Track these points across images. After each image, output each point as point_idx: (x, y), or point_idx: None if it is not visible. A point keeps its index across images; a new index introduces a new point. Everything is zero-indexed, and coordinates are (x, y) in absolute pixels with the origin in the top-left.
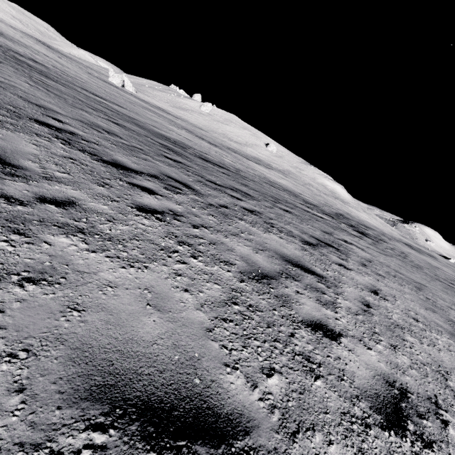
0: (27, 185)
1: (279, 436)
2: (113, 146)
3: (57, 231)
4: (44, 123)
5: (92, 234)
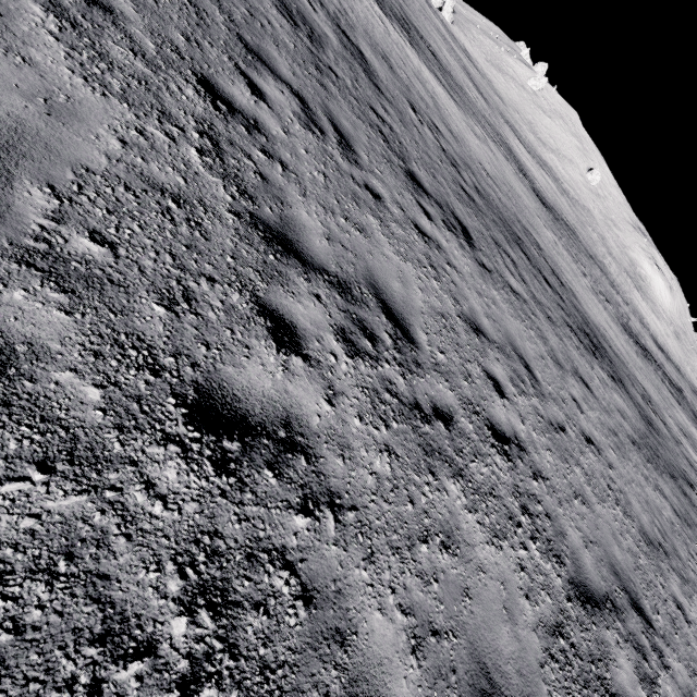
0: None
1: None
2: None
3: None
4: None
5: None
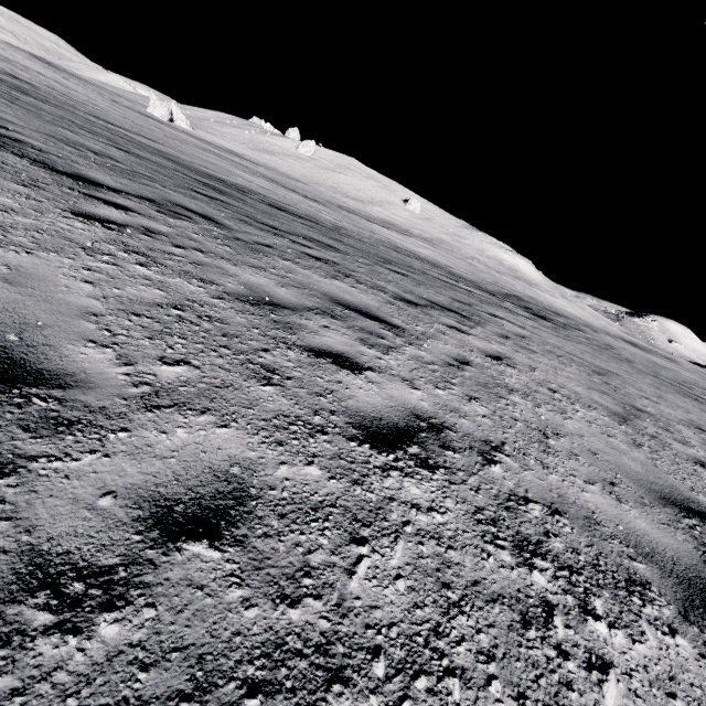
0: None
1: (123, 402)
2: (91, 164)
3: None
4: None
5: None
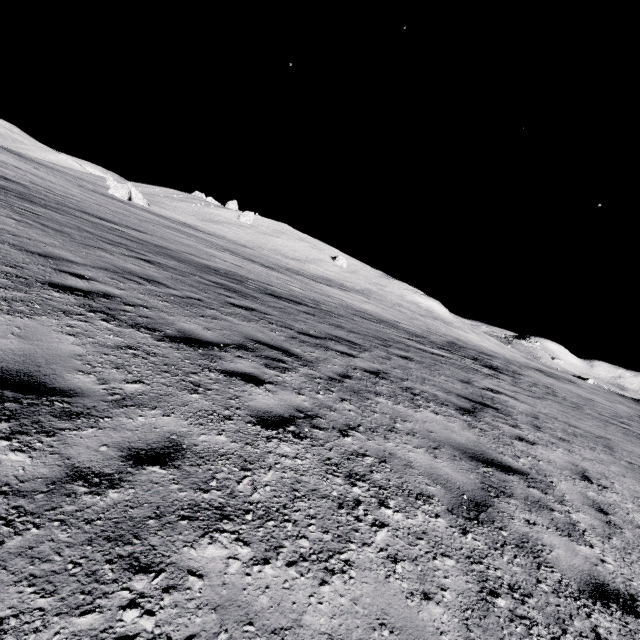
0: (100, 432)
1: None
2: (166, 305)
3: (192, 531)
4: (64, 286)
5: (240, 515)
